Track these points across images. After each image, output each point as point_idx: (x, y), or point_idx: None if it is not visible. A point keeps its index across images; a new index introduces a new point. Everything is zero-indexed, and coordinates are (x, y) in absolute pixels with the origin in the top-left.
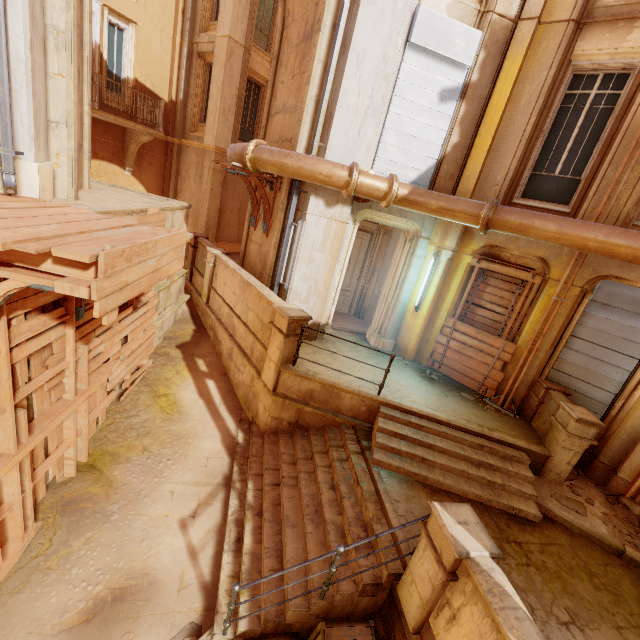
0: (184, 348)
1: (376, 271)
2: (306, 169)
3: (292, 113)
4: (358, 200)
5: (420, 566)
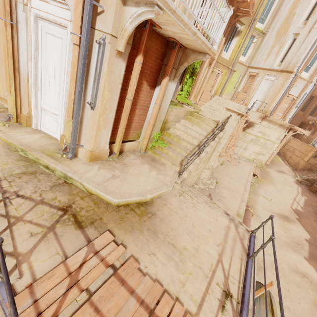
0: (277, 154)
1: None
2: None
3: None
4: None
5: None
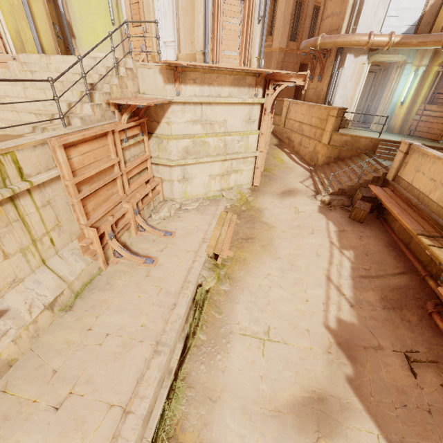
0: (277, 146)
1: (377, 94)
2: (347, 41)
3: (338, 16)
4: (371, 51)
5: (395, 161)
